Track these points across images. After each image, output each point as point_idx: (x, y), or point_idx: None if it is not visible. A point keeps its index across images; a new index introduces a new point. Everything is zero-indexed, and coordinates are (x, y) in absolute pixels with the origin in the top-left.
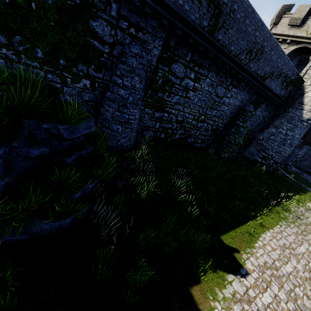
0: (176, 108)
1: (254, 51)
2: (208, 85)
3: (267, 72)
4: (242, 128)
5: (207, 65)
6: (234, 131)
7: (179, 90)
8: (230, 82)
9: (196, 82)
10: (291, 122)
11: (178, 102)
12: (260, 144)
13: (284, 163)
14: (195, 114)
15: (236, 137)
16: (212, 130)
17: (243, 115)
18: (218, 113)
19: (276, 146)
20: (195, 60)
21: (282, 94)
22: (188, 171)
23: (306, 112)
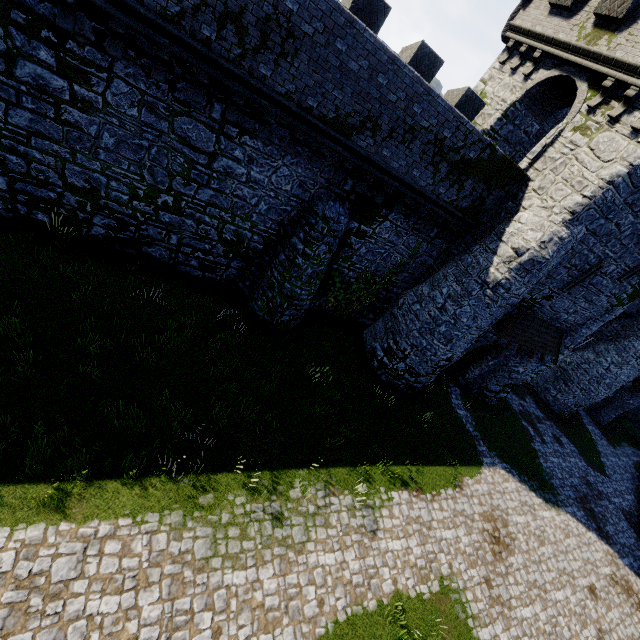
0: (44, 147)
1: (250, 20)
2: (135, 104)
3: (347, 110)
4: (301, 258)
5: (89, 32)
6: (283, 260)
7: (19, 93)
8: (221, 113)
9: (75, 81)
10: (462, 281)
11: (41, 132)
12: (394, 316)
13: (479, 381)
14: (131, 182)
15: (285, 278)
16: (228, 244)
17: (309, 224)
18: (226, 201)
19: (417, 330)
20: (25, 4)
21: (445, 196)
22: (4, 315)
23: (499, 262)
